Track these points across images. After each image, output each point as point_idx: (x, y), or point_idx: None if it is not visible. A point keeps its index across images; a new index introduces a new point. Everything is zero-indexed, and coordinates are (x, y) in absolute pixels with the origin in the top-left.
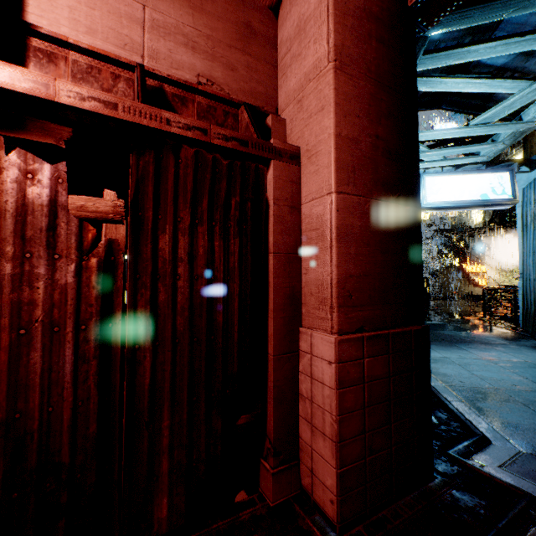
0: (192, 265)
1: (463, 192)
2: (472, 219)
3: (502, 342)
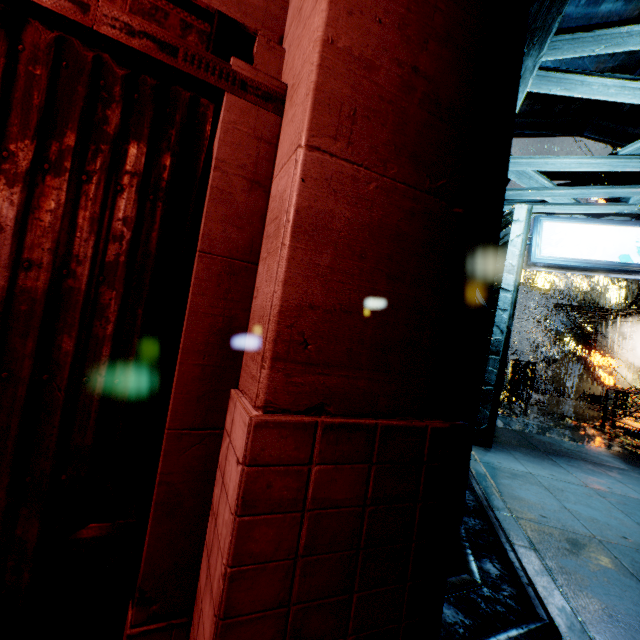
0: (21, 242)
1: (595, 248)
2: (609, 297)
3: (620, 466)
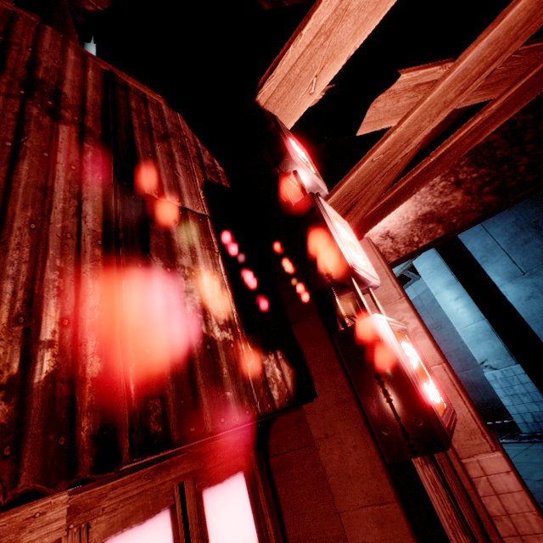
0: None
1: None
2: None
3: None
